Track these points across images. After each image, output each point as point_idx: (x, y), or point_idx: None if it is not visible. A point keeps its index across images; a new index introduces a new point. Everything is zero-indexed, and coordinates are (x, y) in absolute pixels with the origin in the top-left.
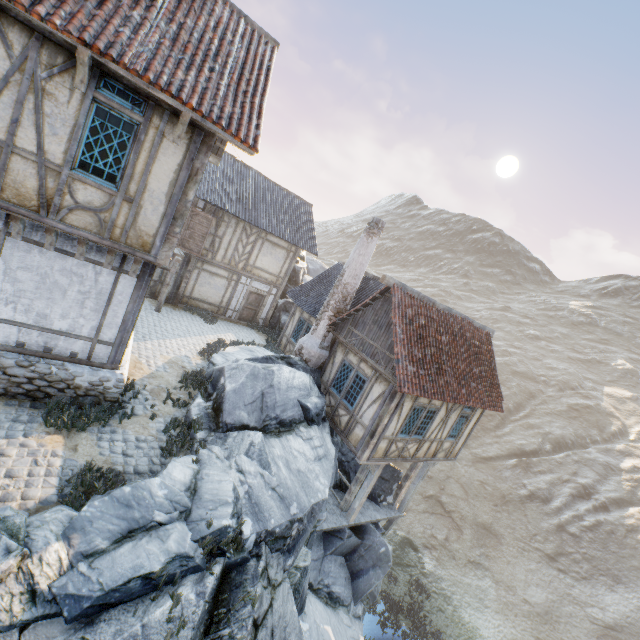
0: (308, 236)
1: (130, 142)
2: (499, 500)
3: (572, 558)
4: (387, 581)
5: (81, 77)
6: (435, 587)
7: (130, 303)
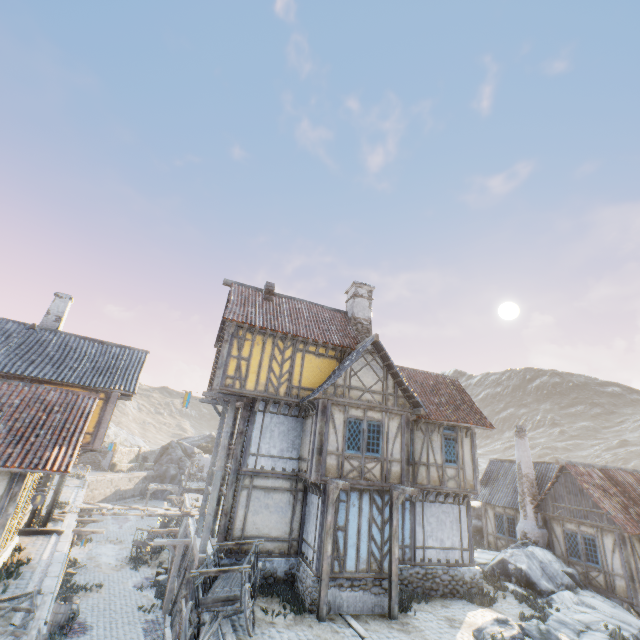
0: None
1: (455, 444)
2: None
3: None
4: None
5: (440, 430)
6: None
7: (467, 521)
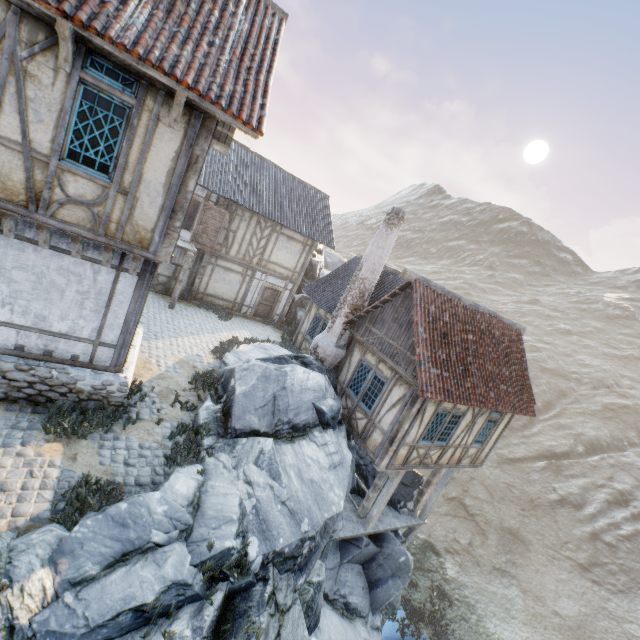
0: (325, 229)
1: (122, 128)
2: (527, 504)
3: (607, 569)
4: (407, 586)
5: (65, 55)
6: (458, 594)
7: (131, 303)
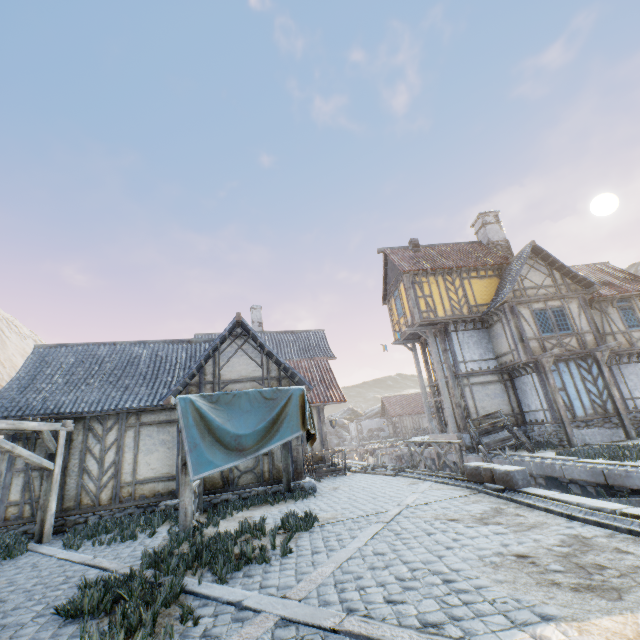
0: None
1: (632, 312)
2: None
3: None
4: None
5: (613, 304)
6: None
7: None
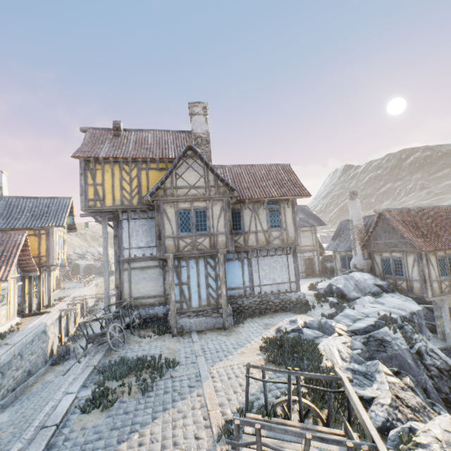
0: (315, 219)
1: (278, 214)
2: None
3: None
4: None
5: (264, 205)
6: None
7: (294, 264)
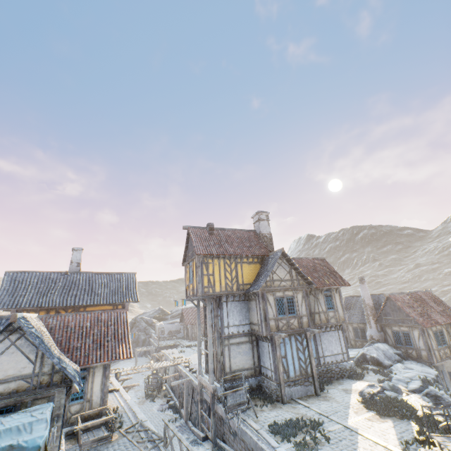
0: None
1: (331, 298)
2: None
3: None
4: None
5: (322, 292)
6: None
7: (343, 338)
